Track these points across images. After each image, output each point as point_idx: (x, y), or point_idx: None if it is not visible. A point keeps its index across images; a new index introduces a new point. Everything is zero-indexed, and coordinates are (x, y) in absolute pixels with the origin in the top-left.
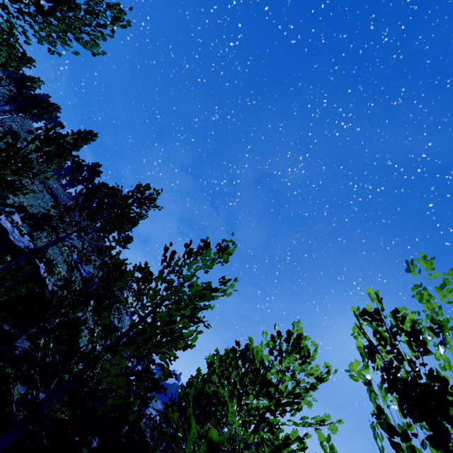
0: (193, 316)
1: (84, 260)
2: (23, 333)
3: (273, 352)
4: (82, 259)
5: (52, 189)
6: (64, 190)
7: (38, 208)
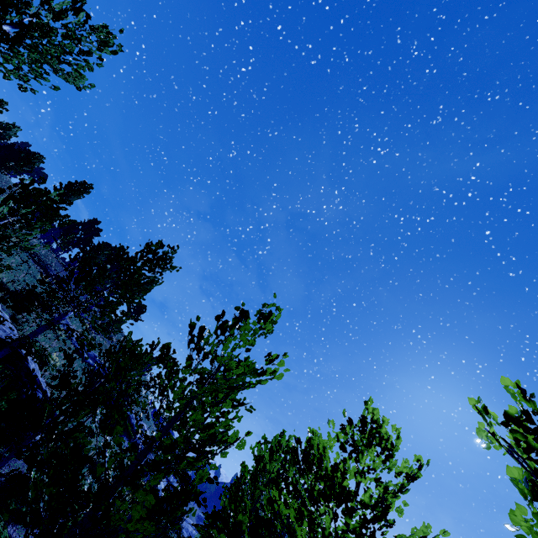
0: (231, 400)
1: (86, 346)
2: (9, 456)
3: (346, 448)
4: (83, 344)
5: (39, 256)
6: (56, 256)
7: (22, 283)
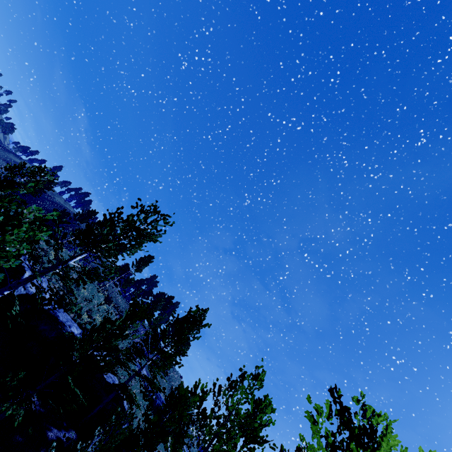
0: (256, 436)
1: (156, 389)
2: None
3: None
4: (154, 387)
5: (122, 309)
6: None
7: None
